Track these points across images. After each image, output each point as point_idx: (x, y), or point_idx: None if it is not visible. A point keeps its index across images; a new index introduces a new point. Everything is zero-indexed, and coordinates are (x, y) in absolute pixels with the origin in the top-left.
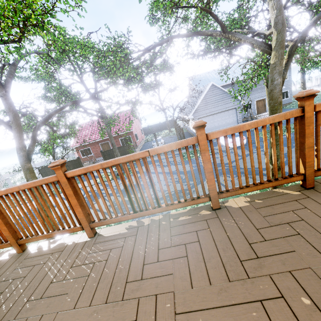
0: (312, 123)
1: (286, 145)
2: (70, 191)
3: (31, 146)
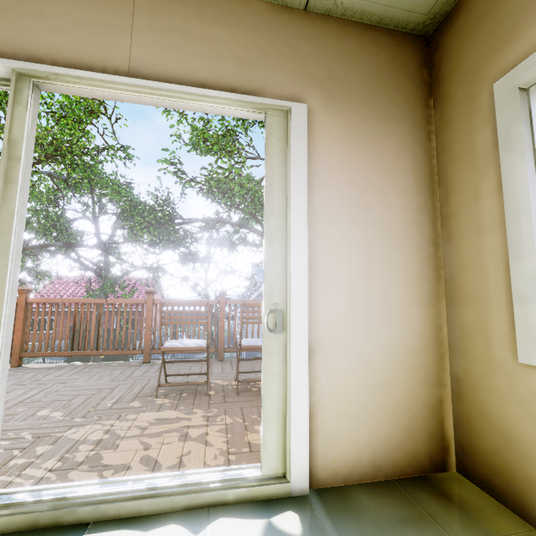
0: (224, 311)
1: None
2: (22, 315)
3: None
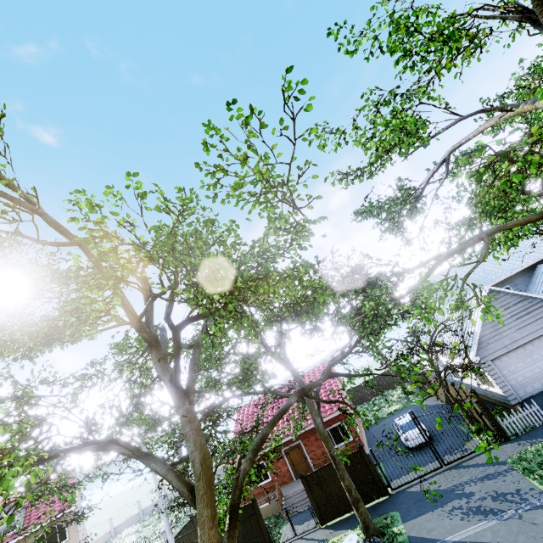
0: None
1: None
2: None
3: (230, 541)
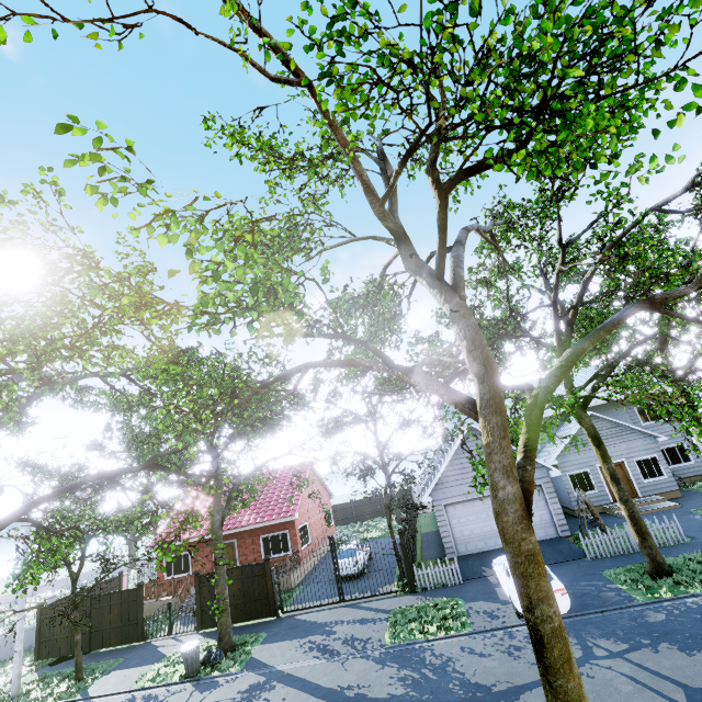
0: None
1: (701, 643)
2: None
3: None
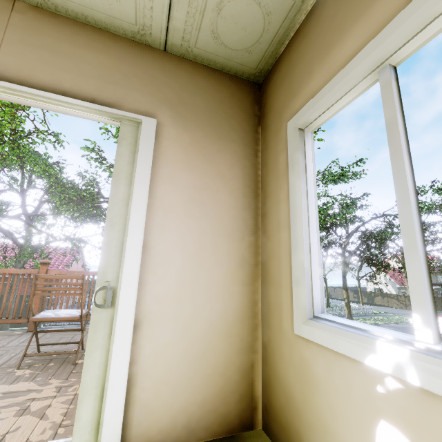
0: None
1: None
2: None
3: None
